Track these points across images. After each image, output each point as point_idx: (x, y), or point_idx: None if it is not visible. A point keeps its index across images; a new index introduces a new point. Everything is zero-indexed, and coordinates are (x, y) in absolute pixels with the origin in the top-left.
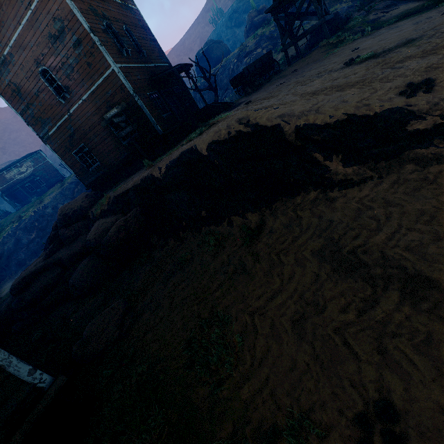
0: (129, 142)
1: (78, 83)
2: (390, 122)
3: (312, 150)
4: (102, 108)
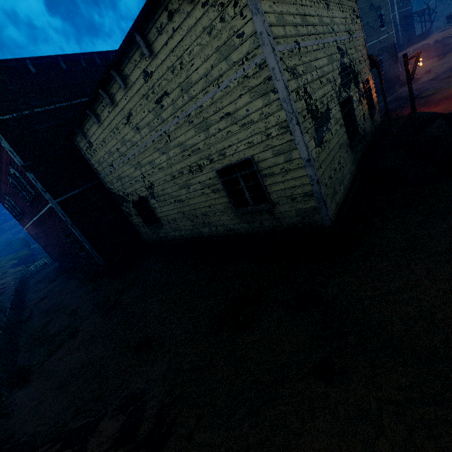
0: None
1: None
2: None
3: None
4: None
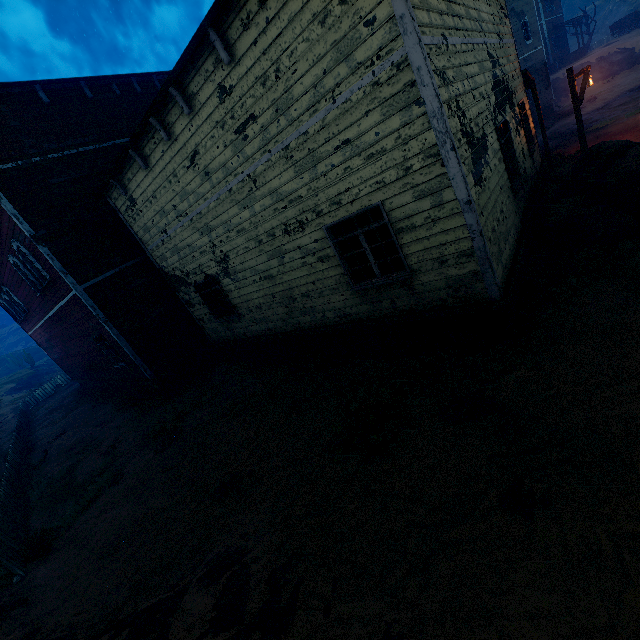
0: None
1: None
2: None
3: None
4: None
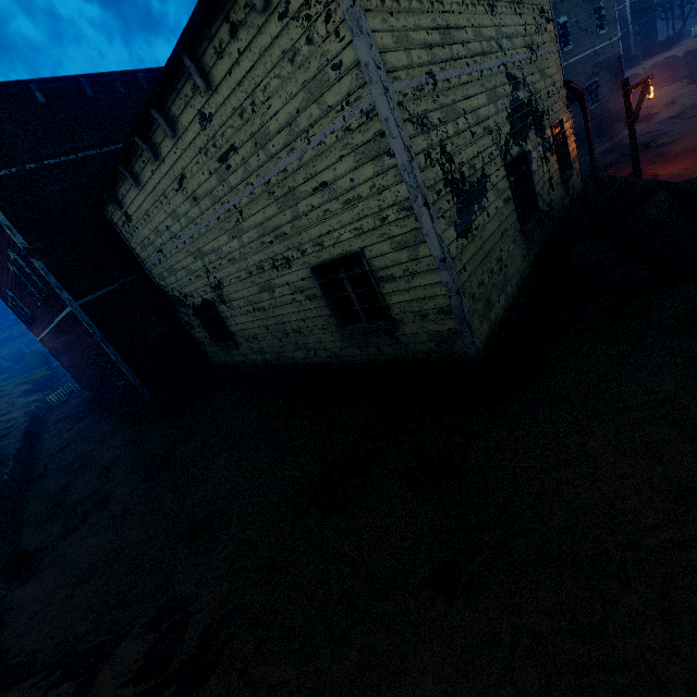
0: None
1: None
2: None
3: None
4: None
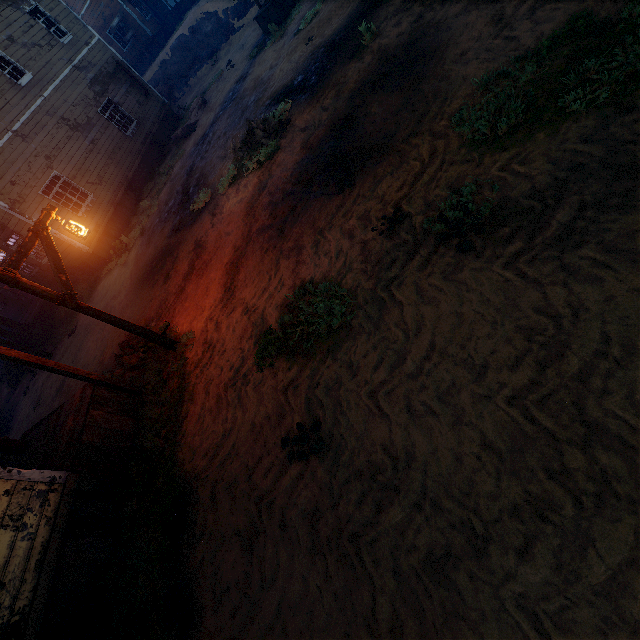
0: (129, 49)
1: (75, 0)
2: (247, 0)
3: (229, 19)
4: (99, 20)
